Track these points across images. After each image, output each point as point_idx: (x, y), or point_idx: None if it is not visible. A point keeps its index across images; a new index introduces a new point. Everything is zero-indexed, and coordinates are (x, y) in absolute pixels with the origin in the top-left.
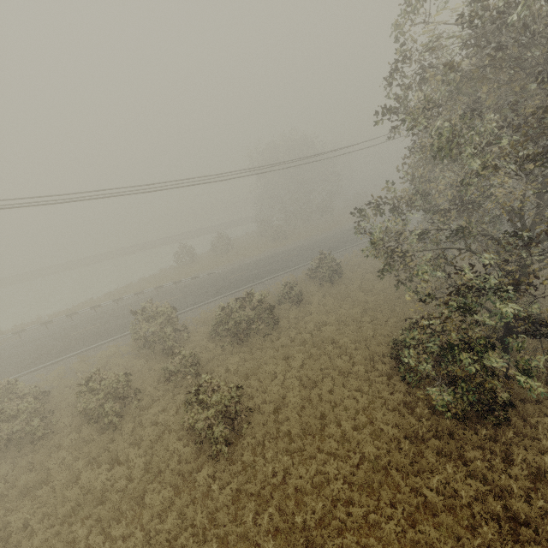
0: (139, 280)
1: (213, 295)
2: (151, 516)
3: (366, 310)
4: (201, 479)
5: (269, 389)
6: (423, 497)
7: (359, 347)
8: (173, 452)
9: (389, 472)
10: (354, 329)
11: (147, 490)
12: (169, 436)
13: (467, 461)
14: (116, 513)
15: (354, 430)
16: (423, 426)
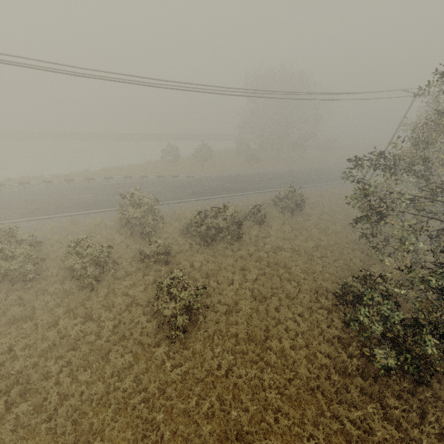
0: (129, 165)
1: (189, 196)
2: (112, 372)
3: (318, 246)
4: (158, 354)
5: (224, 292)
6: (341, 423)
7: (307, 277)
8: (137, 322)
9: (315, 393)
10: (305, 260)
11: (112, 349)
12: (135, 308)
13: (385, 405)
14: (83, 360)
15: (290, 348)
16: (354, 365)
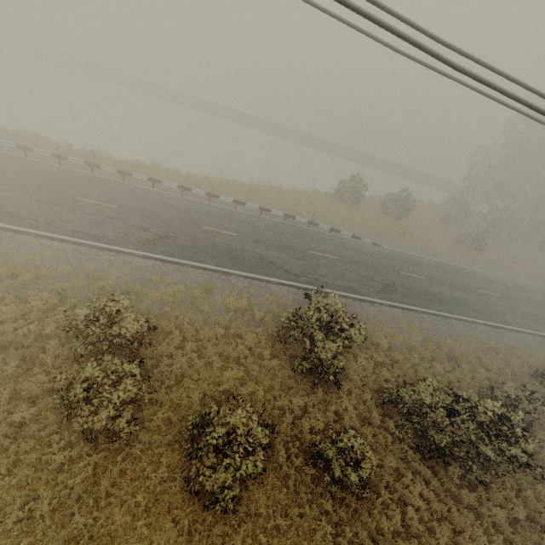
0: (290, 190)
1: (379, 293)
2: None
3: None
4: None
5: None
6: None
7: None
8: None
9: None
10: None
11: None
12: None
13: None
14: None
15: None
16: None
